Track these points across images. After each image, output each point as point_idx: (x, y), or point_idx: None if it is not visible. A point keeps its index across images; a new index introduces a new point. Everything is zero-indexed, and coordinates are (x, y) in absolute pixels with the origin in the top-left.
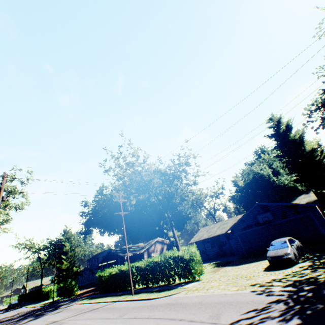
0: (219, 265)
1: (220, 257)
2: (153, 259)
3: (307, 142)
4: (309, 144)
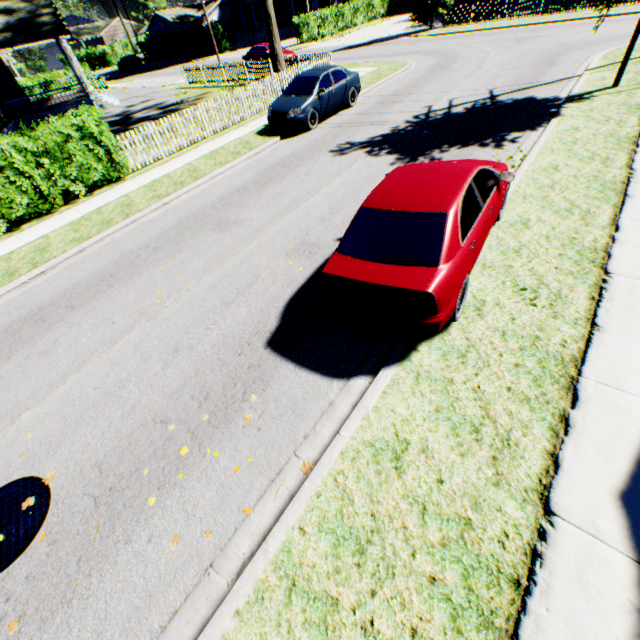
0: None
1: None
2: (88, 52)
3: None
4: None
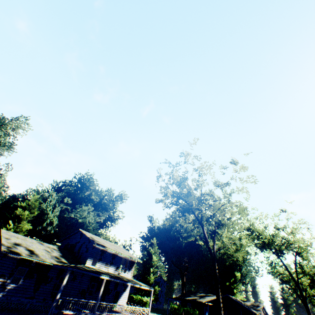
0: None
1: None
2: None
3: None
4: None
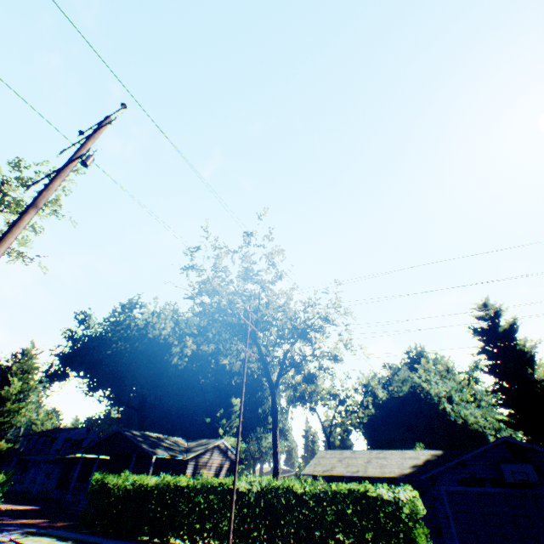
0: None
1: None
2: (289, 485)
3: (541, 364)
4: (543, 368)
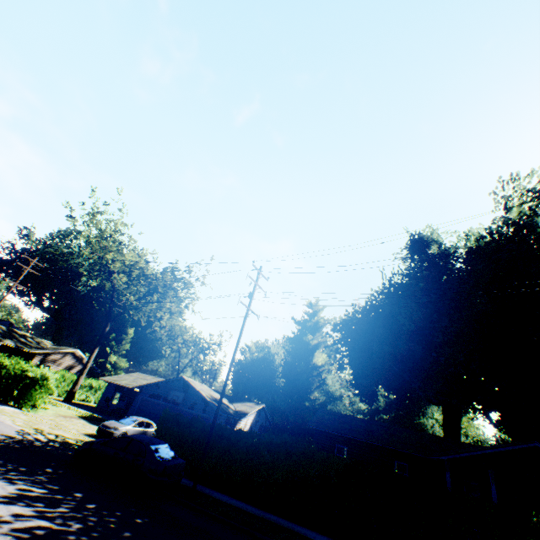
0: (85, 417)
1: (119, 416)
2: (6, 360)
3: (317, 355)
4: (318, 358)
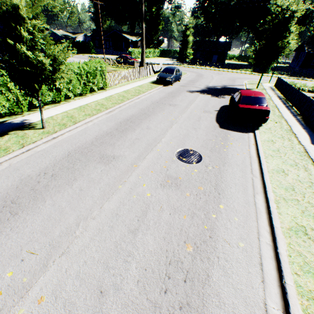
0: None
1: None
2: None
3: None
4: None
